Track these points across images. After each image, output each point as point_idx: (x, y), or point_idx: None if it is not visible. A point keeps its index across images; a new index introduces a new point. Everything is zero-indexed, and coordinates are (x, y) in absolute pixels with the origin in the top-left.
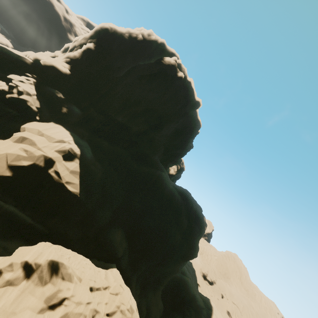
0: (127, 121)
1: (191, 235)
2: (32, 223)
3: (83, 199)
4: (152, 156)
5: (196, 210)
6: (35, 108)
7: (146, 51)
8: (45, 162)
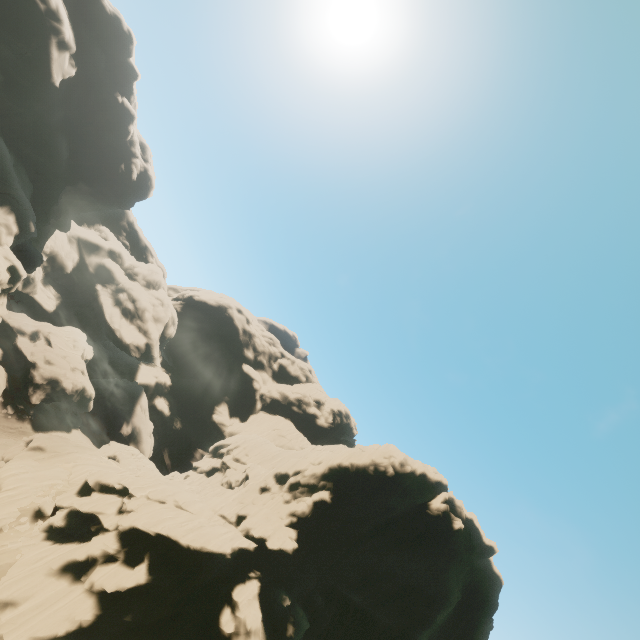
0: (370, 606)
1: None
2: None
3: None
4: None
5: None
6: None
7: (399, 486)
8: None
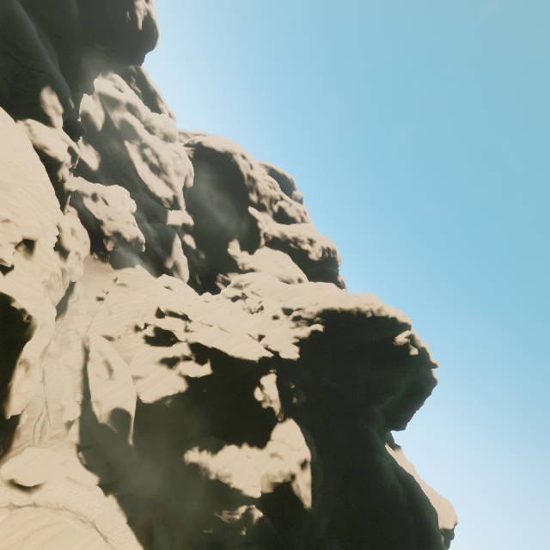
0: (344, 389)
1: None
2: (276, 533)
3: (313, 509)
4: (369, 429)
5: (429, 522)
6: (278, 410)
7: (374, 324)
8: (291, 474)
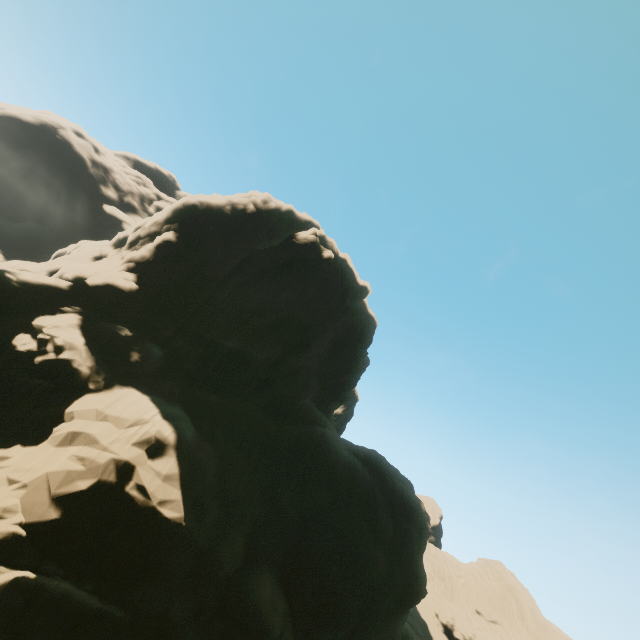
0: (245, 346)
1: (405, 550)
2: (99, 608)
3: (192, 528)
4: (300, 400)
5: (403, 491)
6: (86, 369)
7: (264, 226)
8: (118, 471)
